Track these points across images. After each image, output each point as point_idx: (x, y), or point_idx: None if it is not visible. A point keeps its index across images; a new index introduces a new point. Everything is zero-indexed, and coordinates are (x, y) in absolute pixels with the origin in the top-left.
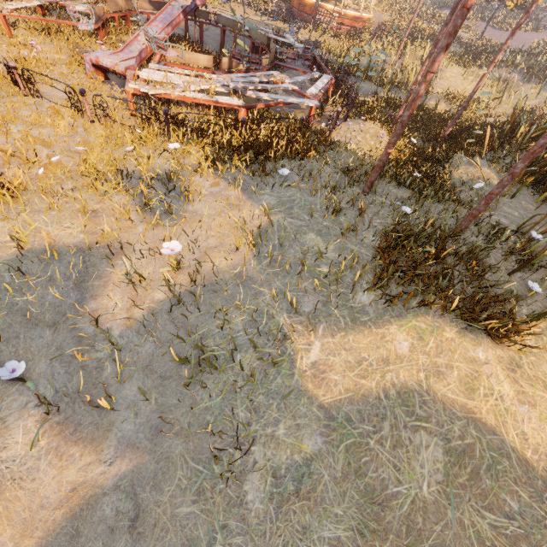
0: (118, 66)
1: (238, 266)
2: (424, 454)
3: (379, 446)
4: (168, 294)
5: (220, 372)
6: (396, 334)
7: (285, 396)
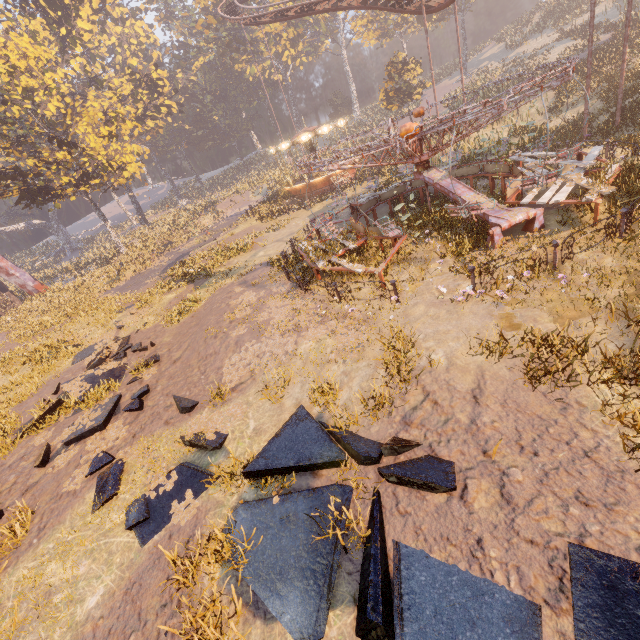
0: (529, 213)
1: None
2: None
3: None
4: None
5: None
6: None
7: None
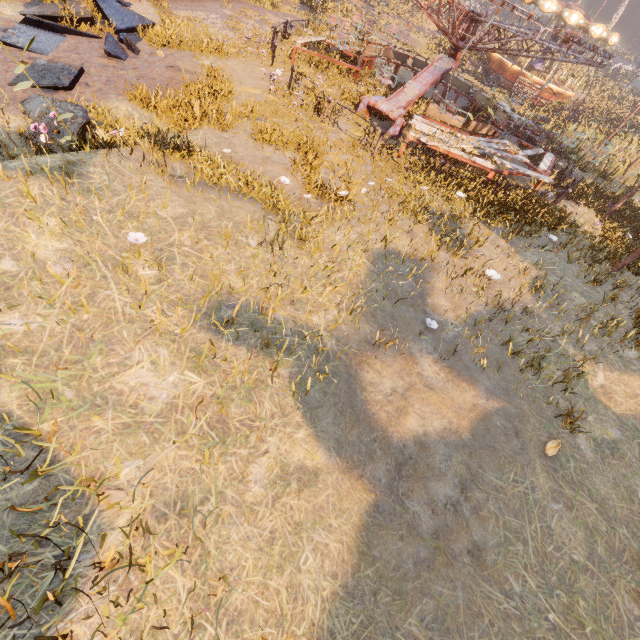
0: (393, 112)
1: (522, 302)
2: None
3: None
4: (476, 308)
5: (543, 369)
6: None
7: (586, 399)
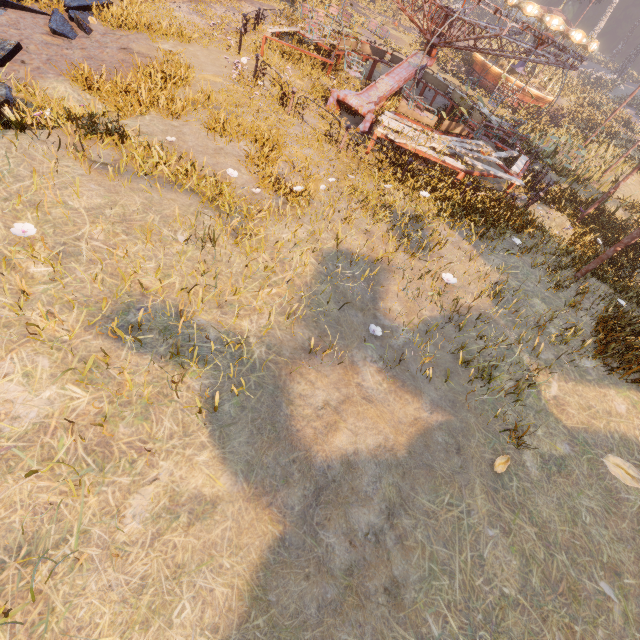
0: (362, 108)
1: (481, 308)
2: None
3: None
4: (432, 313)
5: (494, 379)
6: (614, 397)
7: (537, 412)
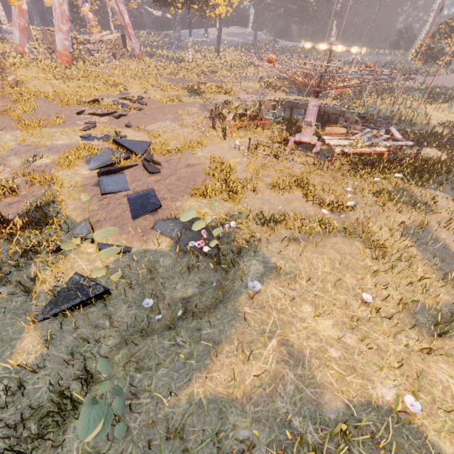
0: (313, 140)
1: None
2: None
3: None
4: None
5: None
6: None
7: None
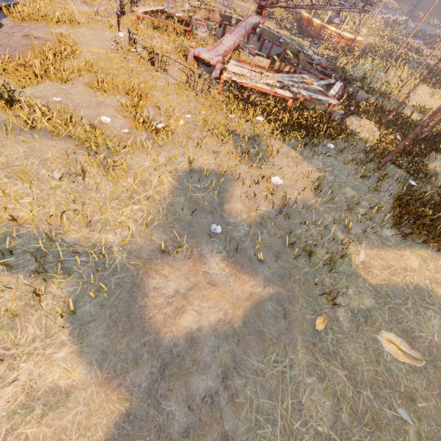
0: (212, 59)
1: (305, 199)
2: (433, 321)
3: (407, 312)
4: (267, 208)
5: (314, 254)
6: (409, 256)
7: (349, 275)
